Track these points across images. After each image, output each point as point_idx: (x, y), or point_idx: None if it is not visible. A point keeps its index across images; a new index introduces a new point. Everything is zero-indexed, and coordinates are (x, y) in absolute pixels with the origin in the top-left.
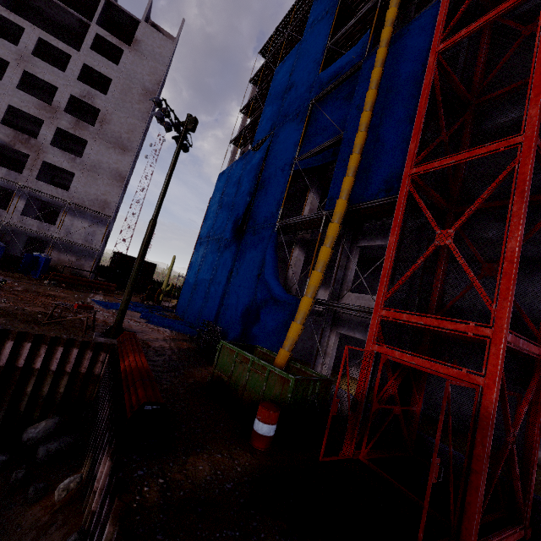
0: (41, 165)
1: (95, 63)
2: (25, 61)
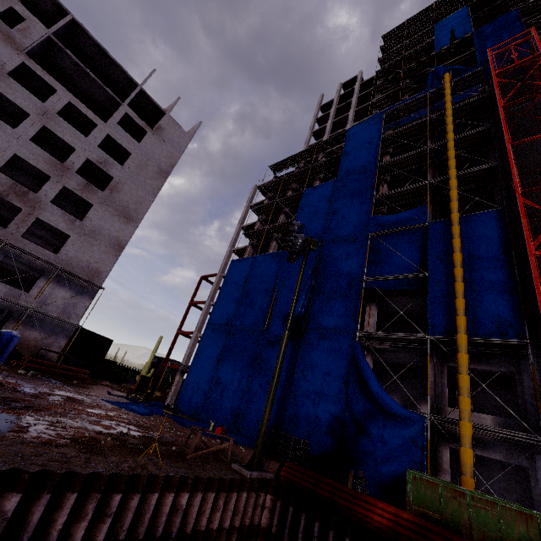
0: (32, 221)
1: (119, 137)
2: (48, 117)
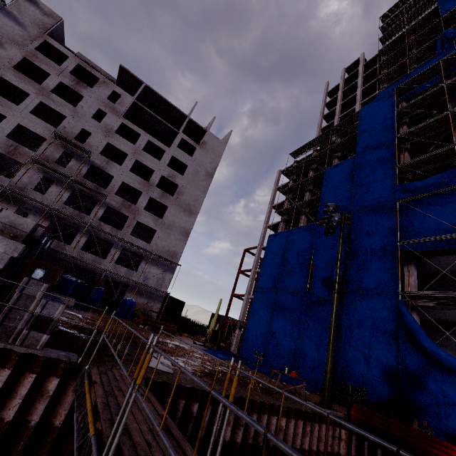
0: (135, 224)
1: (179, 156)
2: (138, 154)
